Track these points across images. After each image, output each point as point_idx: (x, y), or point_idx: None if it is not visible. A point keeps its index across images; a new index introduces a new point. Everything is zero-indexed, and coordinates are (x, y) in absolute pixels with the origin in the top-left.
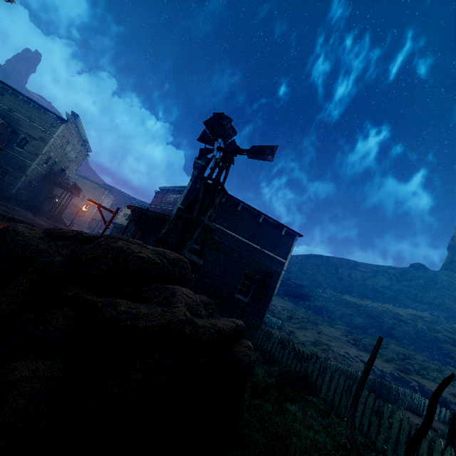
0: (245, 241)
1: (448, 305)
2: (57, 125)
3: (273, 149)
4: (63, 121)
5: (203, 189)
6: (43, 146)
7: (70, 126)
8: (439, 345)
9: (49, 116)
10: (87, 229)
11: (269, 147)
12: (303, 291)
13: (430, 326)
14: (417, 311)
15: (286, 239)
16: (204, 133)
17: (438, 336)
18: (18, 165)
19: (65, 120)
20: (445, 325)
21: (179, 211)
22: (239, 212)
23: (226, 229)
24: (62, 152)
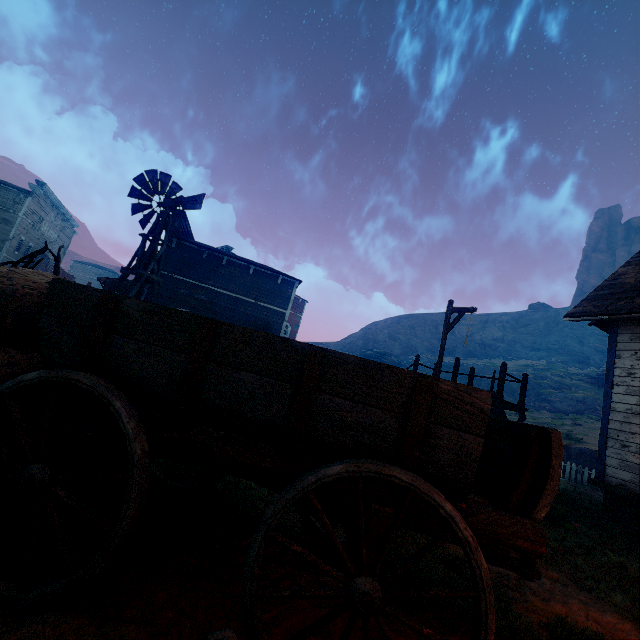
0: (236, 296)
1: (570, 347)
2: (21, 200)
3: (201, 198)
4: (28, 194)
5: (142, 246)
6: (8, 229)
7: (38, 199)
8: (539, 391)
9: (8, 191)
10: None
11: (199, 196)
12: (387, 361)
13: (538, 374)
14: (532, 360)
15: (284, 288)
16: (133, 193)
17: (542, 382)
18: None
19: (29, 193)
20: (558, 370)
21: (124, 269)
22: (225, 267)
23: (212, 286)
24: (37, 234)
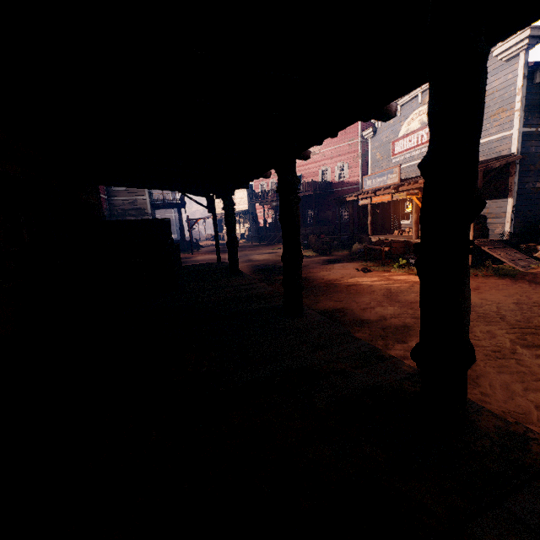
0: None
1: None
2: None
3: None
4: None
5: None
6: None
7: None
8: None
9: None
10: (177, 238)
11: None
12: None
13: None
14: None
15: None
16: None
17: None
18: (135, 209)
19: None
20: None
21: None
22: None
23: None
24: None
